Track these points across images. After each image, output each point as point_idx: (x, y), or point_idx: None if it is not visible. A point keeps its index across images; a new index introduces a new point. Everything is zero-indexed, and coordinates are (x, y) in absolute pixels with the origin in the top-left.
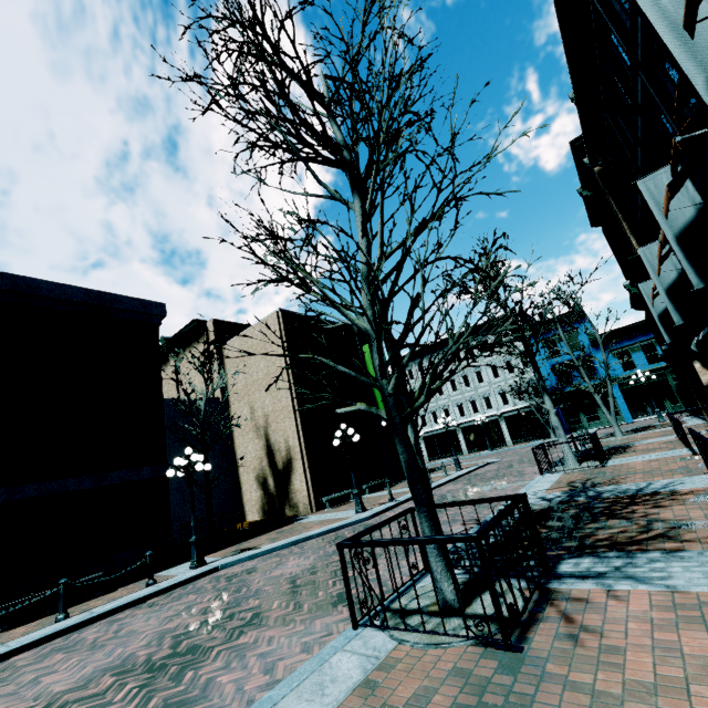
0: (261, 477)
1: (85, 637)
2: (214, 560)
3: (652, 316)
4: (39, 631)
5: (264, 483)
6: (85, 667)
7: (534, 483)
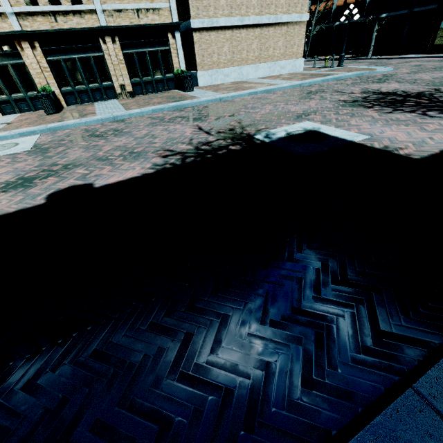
0: None
1: None
2: None
3: None
4: None
5: None
6: None
7: None
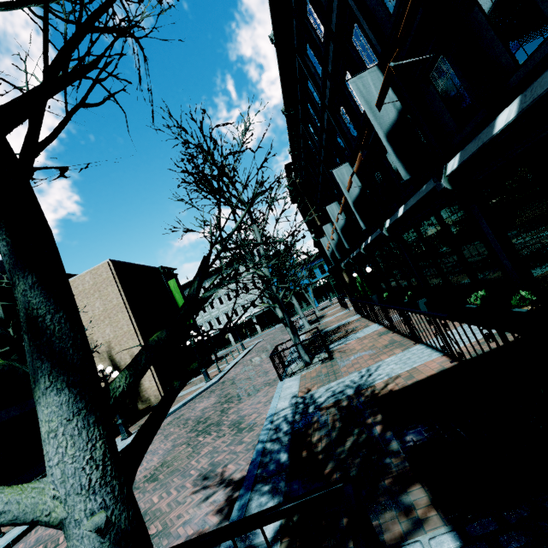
0: None
1: None
2: (133, 432)
3: (323, 252)
4: None
5: None
6: (151, 460)
7: None
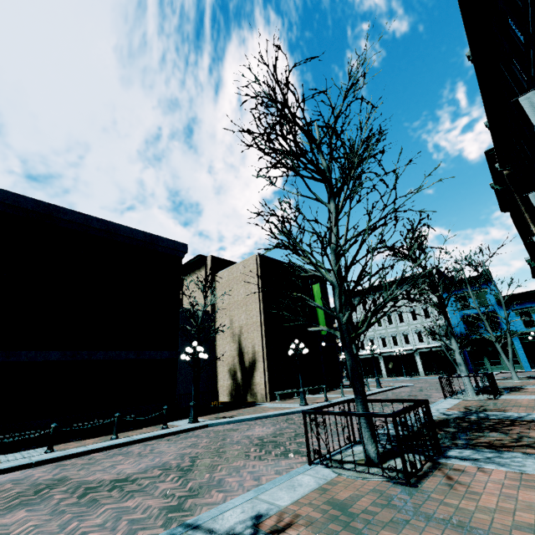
0: (232, 370)
1: (132, 450)
2: (203, 420)
3: None
4: (103, 442)
5: (234, 375)
6: (140, 464)
7: (438, 403)
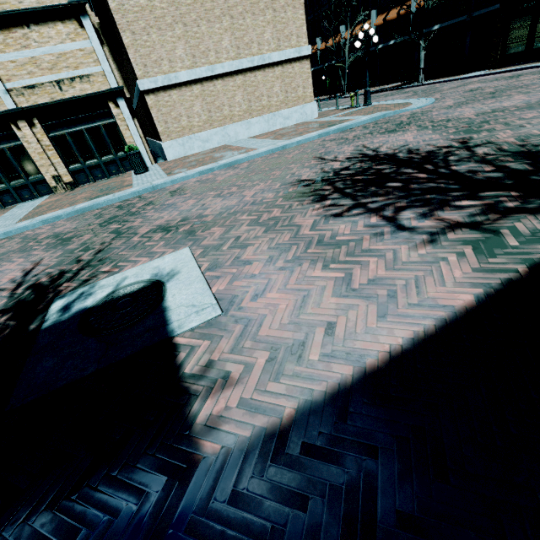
0: None
1: None
2: None
3: None
4: None
5: None
6: None
7: None
